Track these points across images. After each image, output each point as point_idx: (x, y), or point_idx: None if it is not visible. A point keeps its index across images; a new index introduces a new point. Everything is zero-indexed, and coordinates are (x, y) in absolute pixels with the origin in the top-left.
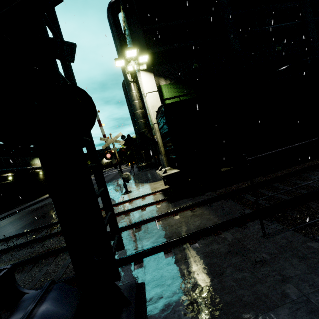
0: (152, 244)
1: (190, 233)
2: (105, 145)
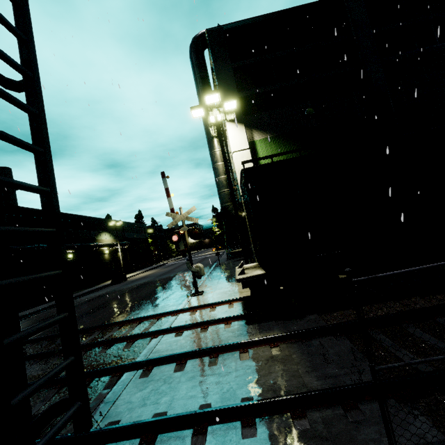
0: (184, 406)
1: (247, 401)
2: (172, 223)
